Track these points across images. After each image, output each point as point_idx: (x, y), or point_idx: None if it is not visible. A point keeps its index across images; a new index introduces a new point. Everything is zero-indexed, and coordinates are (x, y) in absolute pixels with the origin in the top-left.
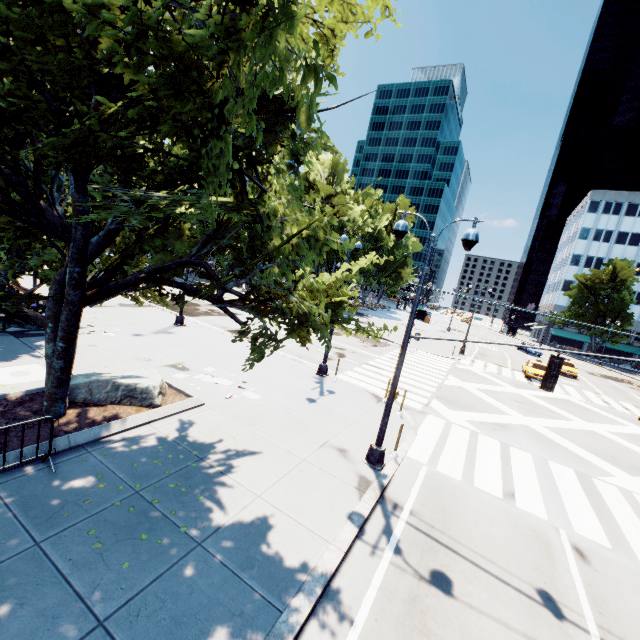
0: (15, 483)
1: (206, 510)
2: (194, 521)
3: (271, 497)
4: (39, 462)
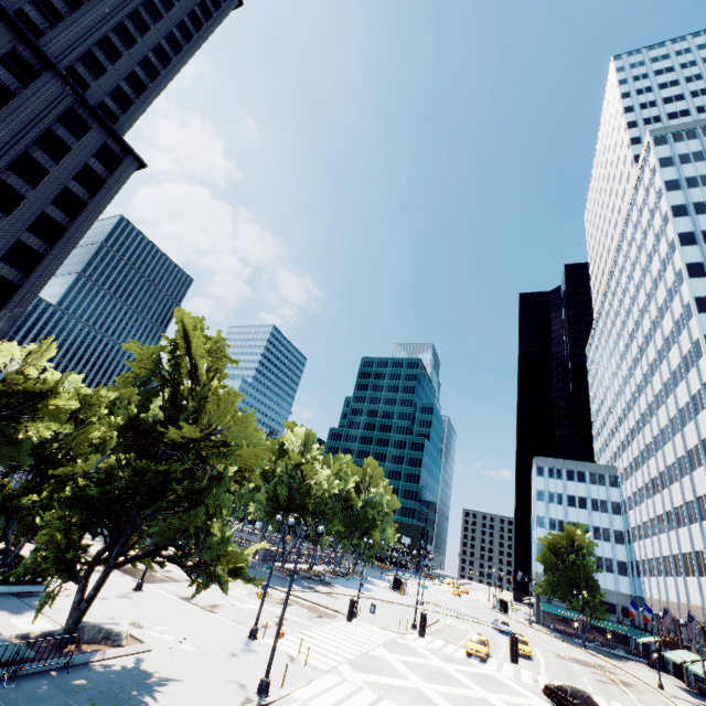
0: (49, 677)
1: (147, 699)
2: (141, 702)
3: (186, 699)
4: (57, 670)
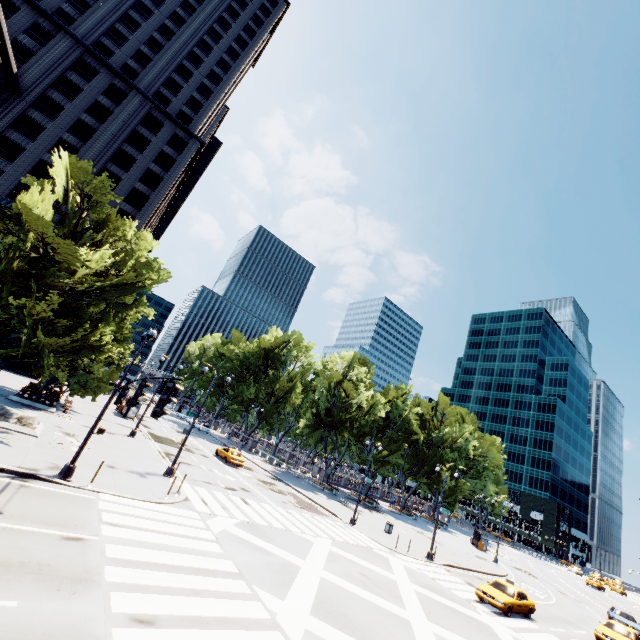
0: None
1: None
2: None
3: None
4: None
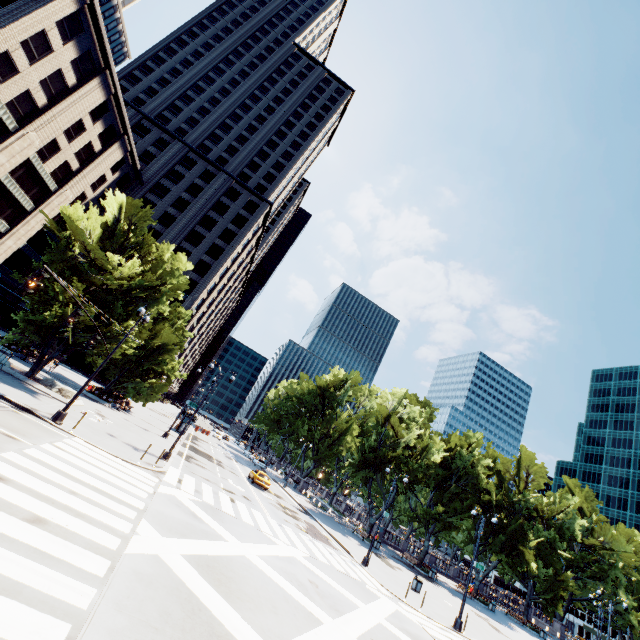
0: None
1: None
2: None
3: (6, 388)
4: (2, 371)
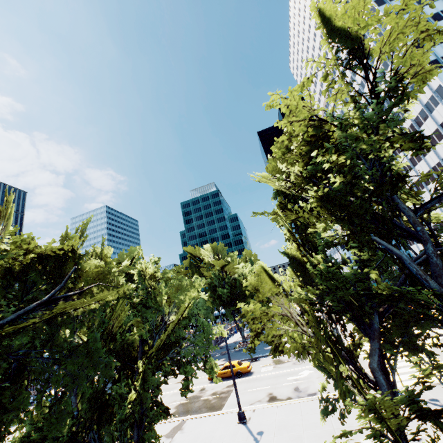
0: None
1: None
2: None
3: None
4: None
